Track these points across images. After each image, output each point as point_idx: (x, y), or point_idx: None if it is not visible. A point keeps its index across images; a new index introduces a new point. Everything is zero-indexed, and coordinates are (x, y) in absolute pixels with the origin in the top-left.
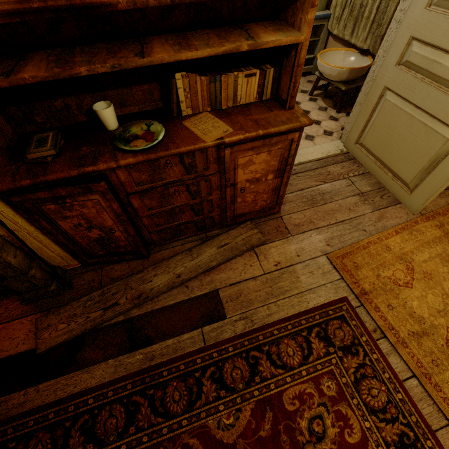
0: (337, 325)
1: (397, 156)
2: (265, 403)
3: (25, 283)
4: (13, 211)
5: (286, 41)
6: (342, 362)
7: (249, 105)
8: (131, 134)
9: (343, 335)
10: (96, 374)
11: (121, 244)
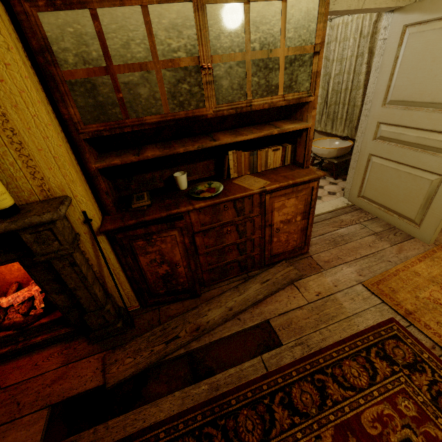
0: (393, 344)
1: (396, 200)
2: (344, 428)
3: (100, 319)
4: (111, 248)
5: (300, 127)
6: (412, 380)
7: (276, 169)
8: (198, 190)
9: (403, 353)
10: (164, 407)
11: (181, 281)
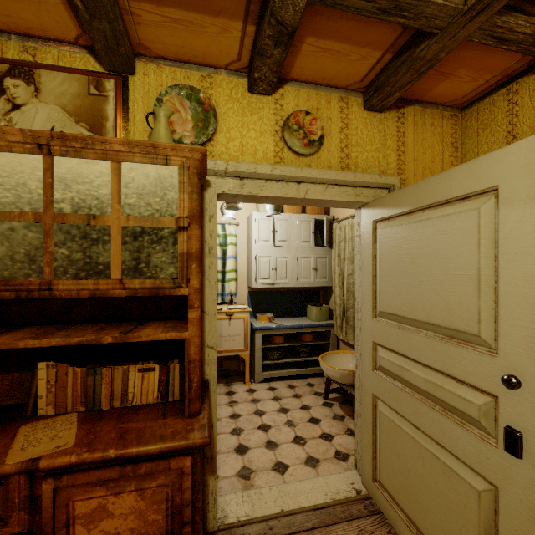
0: None
1: (430, 516)
2: None
3: None
4: None
5: (166, 335)
6: None
7: (143, 407)
8: None
9: None
10: None
11: None
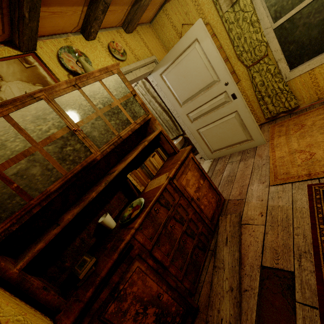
0: None
1: (230, 138)
2: None
3: None
4: None
5: (157, 133)
6: None
7: (163, 166)
8: (127, 216)
9: None
10: None
11: (173, 311)
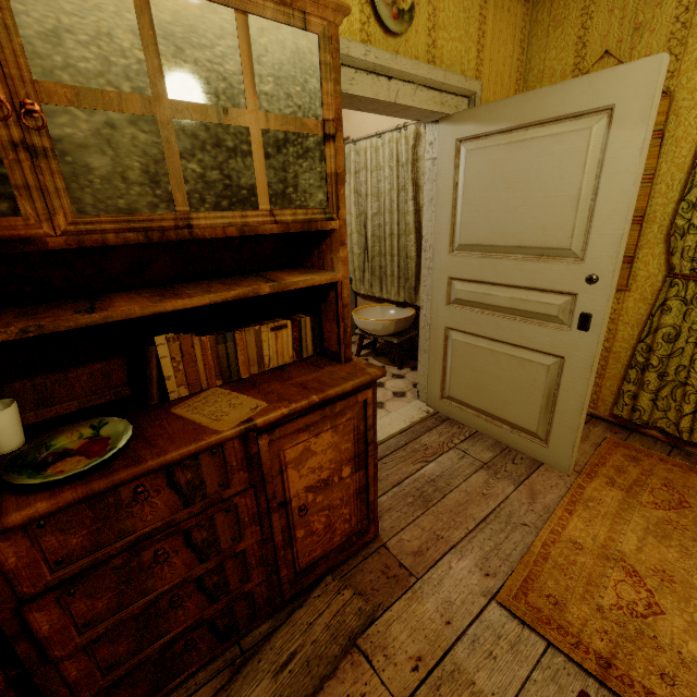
0: None
1: (501, 400)
2: None
3: None
4: None
5: (321, 280)
6: None
7: (285, 367)
8: (53, 451)
9: None
10: None
11: None
